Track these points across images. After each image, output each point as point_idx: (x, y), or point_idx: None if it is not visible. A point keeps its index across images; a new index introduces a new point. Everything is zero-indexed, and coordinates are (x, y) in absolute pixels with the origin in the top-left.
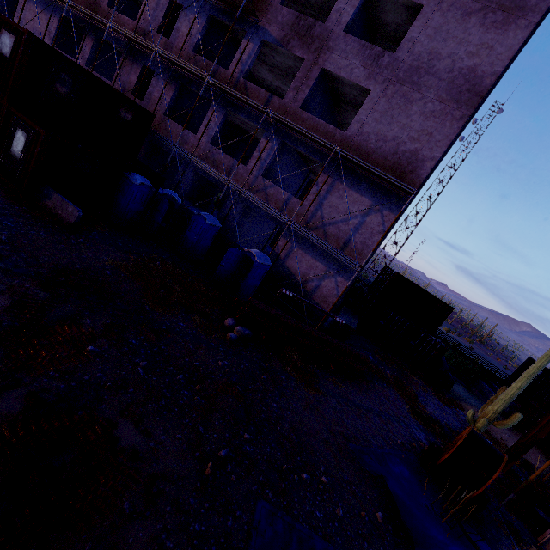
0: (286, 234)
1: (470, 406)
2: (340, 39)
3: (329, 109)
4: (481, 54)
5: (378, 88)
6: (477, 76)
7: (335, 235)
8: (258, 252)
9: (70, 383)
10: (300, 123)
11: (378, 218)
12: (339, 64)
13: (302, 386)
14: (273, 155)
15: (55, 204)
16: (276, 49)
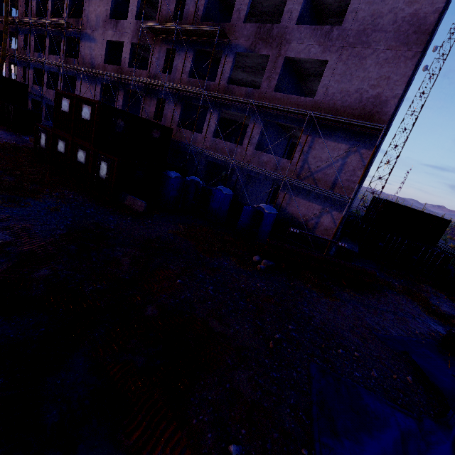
0: (283, 188)
1: None
2: (295, 31)
3: (296, 84)
4: None
5: (334, 57)
6: (420, 18)
7: (323, 180)
8: (265, 205)
9: (176, 300)
10: (276, 102)
11: (357, 157)
12: (298, 49)
13: (323, 296)
14: (261, 132)
15: (130, 203)
16: (246, 55)
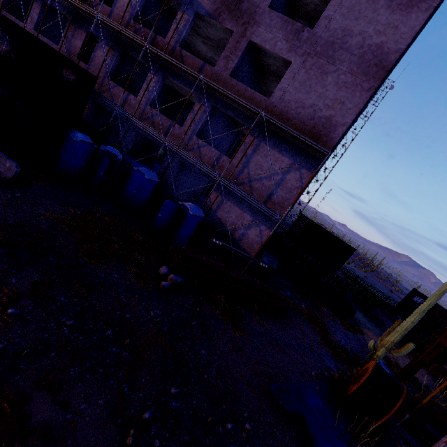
0: (217, 188)
1: (368, 330)
2: (266, 15)
3: (255, 79)
4: (388, 33)
5: (298, 60)
6: (383, 52)
7: (260, 190)
8: (191, 205)
9: None
10: (229, 89)
11: (297, 176)
12: (265, 37)
13: (230, 328)
14: (206, 118)
15: None
16: (209, 22)
